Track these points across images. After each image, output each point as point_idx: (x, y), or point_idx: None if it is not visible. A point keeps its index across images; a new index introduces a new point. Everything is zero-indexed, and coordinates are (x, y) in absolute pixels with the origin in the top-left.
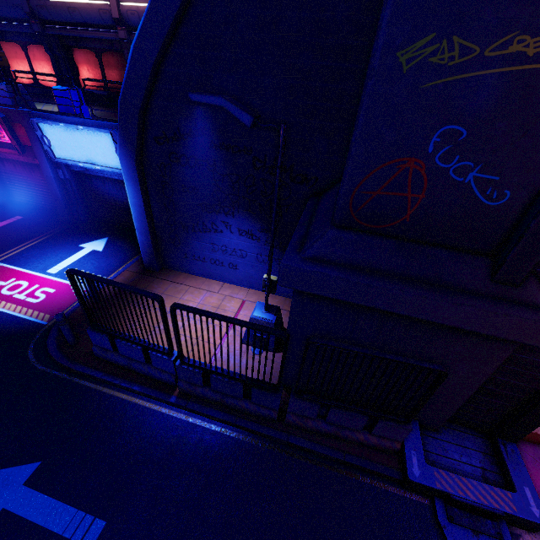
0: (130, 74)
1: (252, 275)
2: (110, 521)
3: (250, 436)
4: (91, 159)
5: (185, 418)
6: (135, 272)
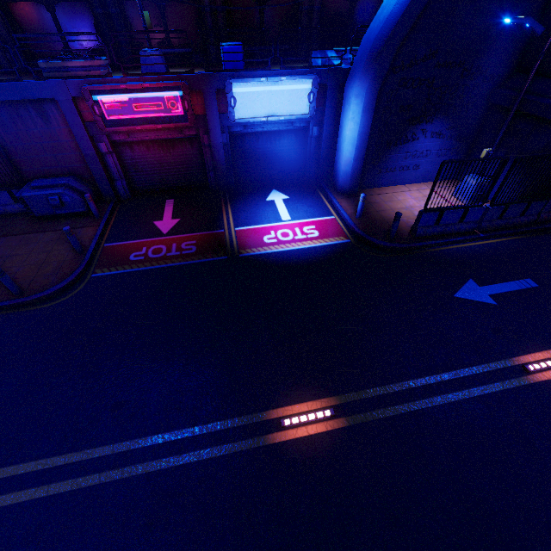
0: (405, 14)
1: (428, 170)
2: (529, 278)
3: (527, 235)
4: (276, 111)
5: (494, 241)
6: (344, 198)
